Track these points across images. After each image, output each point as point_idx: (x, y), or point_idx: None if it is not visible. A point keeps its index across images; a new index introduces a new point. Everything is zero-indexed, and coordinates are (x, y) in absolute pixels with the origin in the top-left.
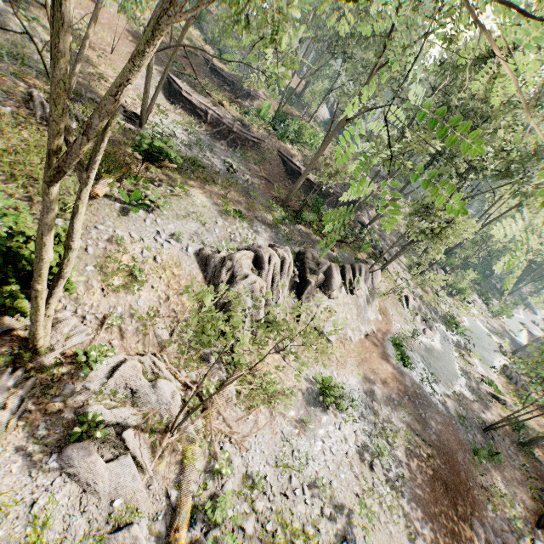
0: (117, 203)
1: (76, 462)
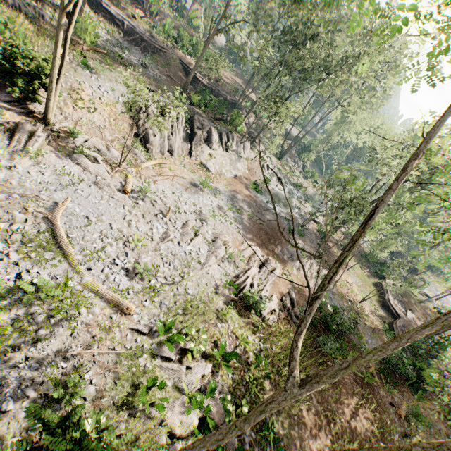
0: (73, 64)
1: (79, 160)
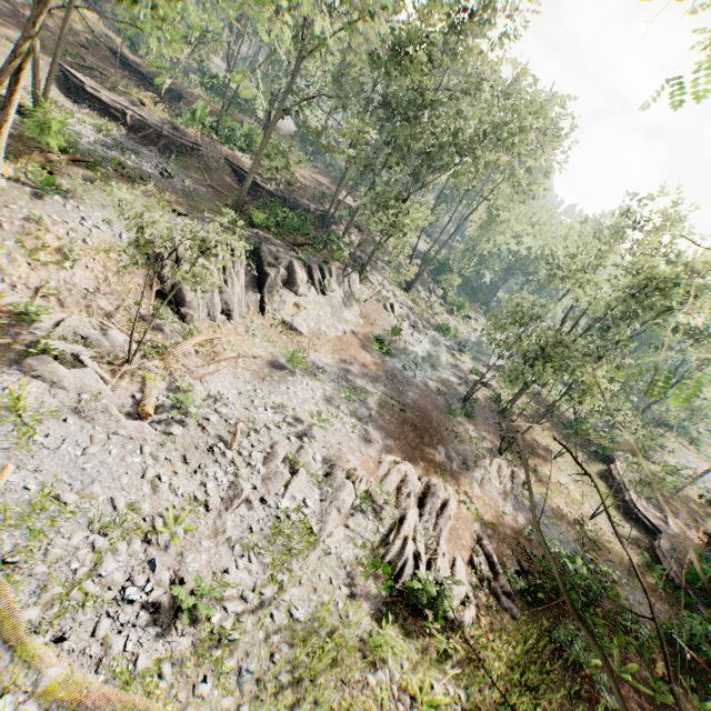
0: (28, 187)
1: (39, 368)
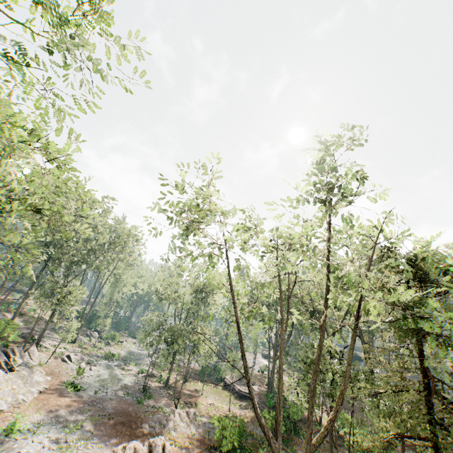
0: None
1: None
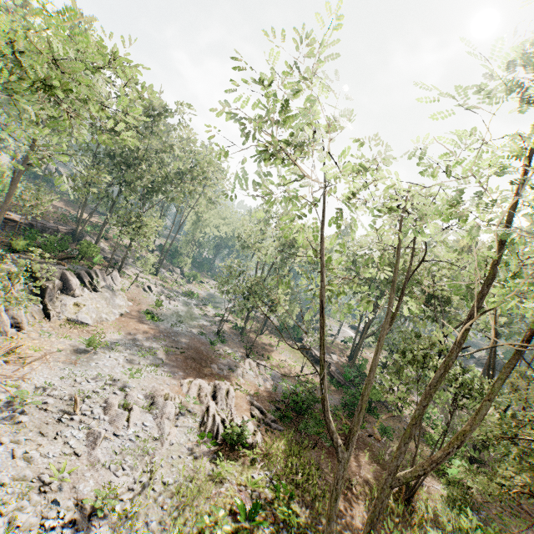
0: None
1: None
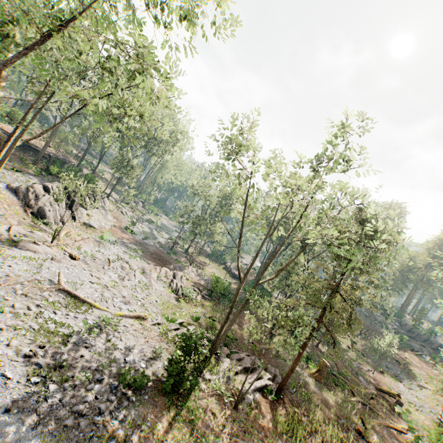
0: None
1: (26, 246)
